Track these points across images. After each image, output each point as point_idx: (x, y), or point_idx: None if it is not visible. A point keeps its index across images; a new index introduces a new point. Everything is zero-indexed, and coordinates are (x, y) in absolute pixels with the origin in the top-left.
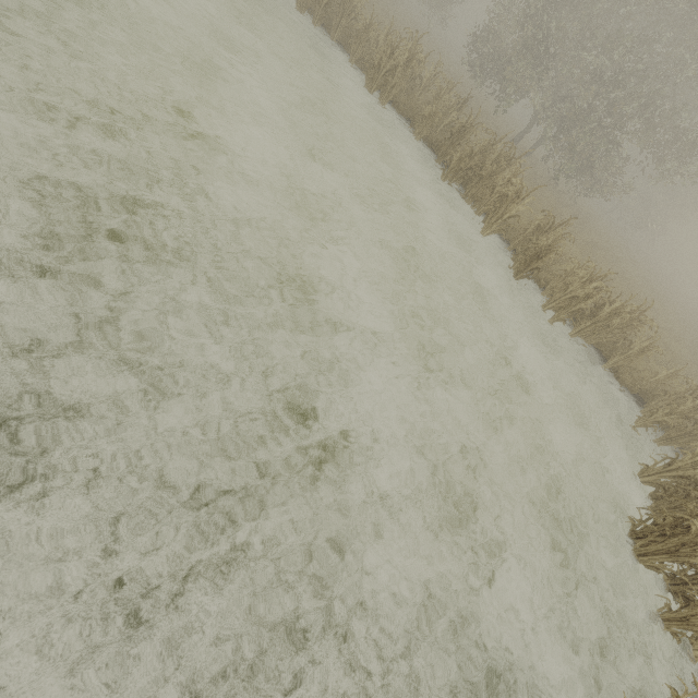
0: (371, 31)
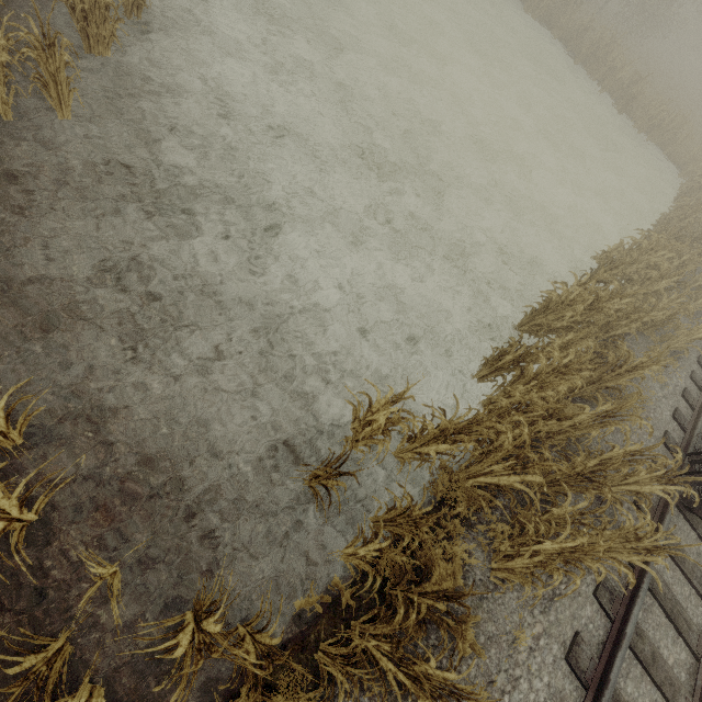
0: None
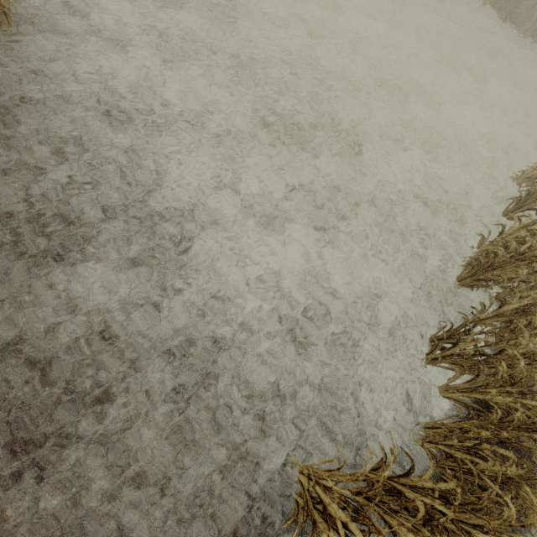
0: None
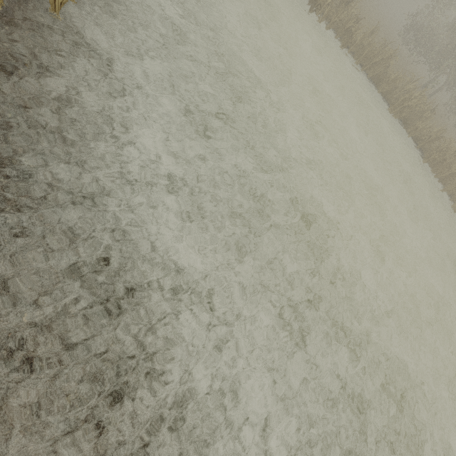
0: (397, 81)
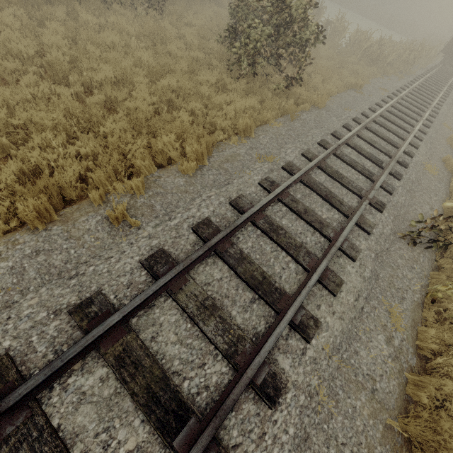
0: None
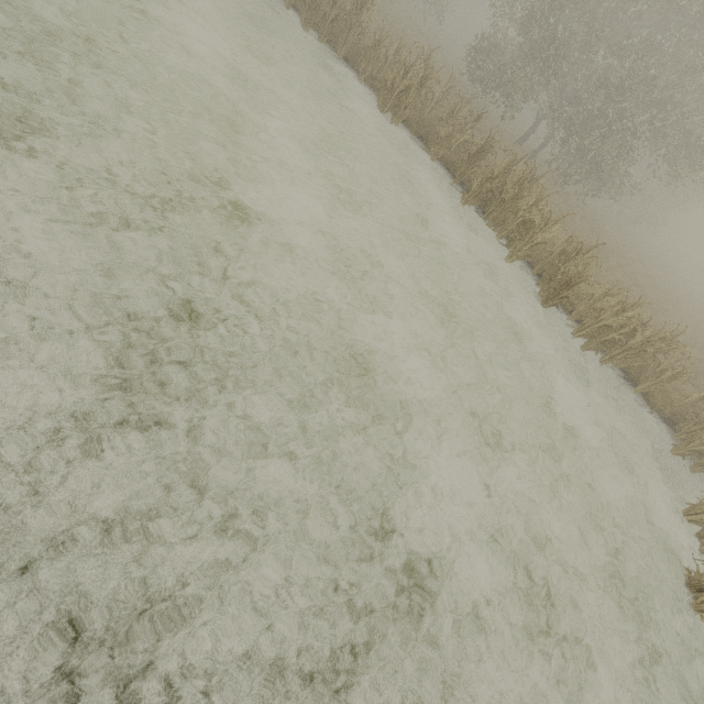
0: (381, 48)
